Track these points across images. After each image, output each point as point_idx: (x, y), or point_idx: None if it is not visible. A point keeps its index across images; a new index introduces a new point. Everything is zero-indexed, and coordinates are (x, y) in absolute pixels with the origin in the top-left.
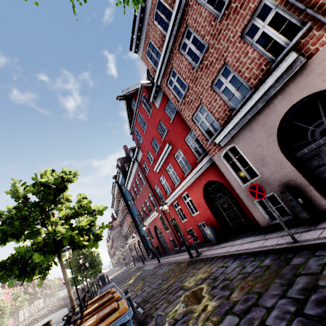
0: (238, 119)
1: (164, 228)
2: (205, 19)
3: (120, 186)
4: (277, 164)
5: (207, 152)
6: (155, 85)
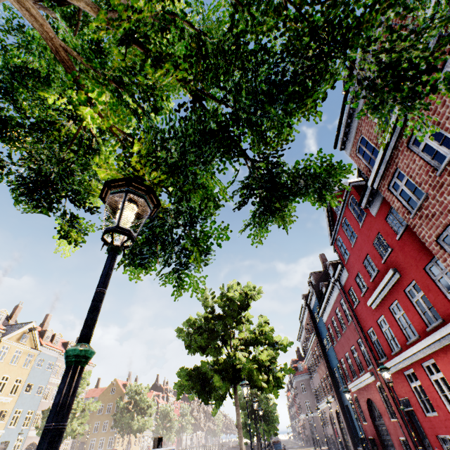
0: None
1: (386, 411)
2: None
3: (312, 312)
4: None
5: None
6: (369, 187)
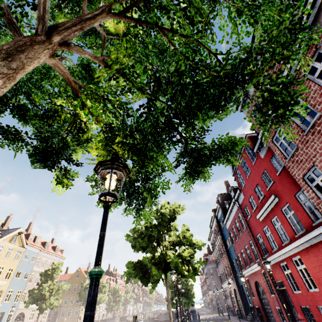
0: None
1: (267, 289)
2: (315, 92)
3: (218, 221)
4: None
5: None
6: (259, 138)
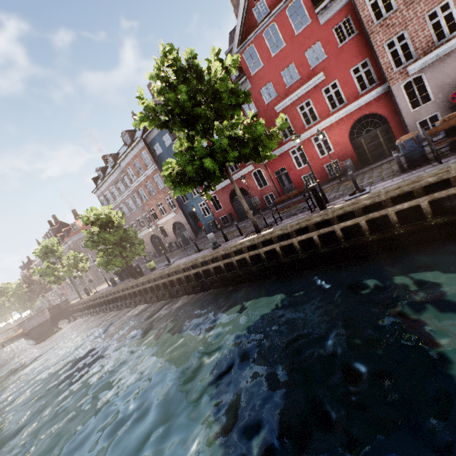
0: (442, 50)
1: (257, 186)
2: None
3: (149, 146)
4: (452, 90)
5: (378, 85)
6: None
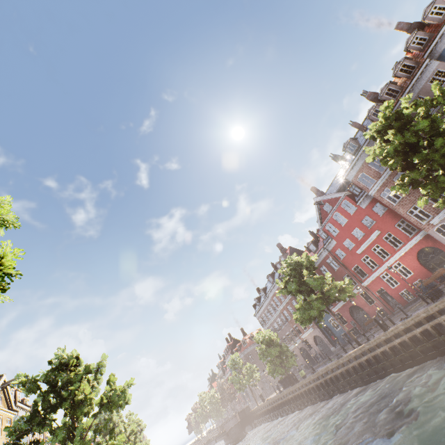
0: None
1: (366, 303)
2: None
3: None
4: None
5: (418, 231)
6: (363, 195)
